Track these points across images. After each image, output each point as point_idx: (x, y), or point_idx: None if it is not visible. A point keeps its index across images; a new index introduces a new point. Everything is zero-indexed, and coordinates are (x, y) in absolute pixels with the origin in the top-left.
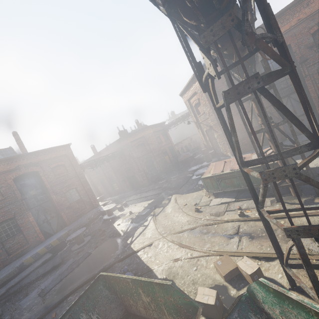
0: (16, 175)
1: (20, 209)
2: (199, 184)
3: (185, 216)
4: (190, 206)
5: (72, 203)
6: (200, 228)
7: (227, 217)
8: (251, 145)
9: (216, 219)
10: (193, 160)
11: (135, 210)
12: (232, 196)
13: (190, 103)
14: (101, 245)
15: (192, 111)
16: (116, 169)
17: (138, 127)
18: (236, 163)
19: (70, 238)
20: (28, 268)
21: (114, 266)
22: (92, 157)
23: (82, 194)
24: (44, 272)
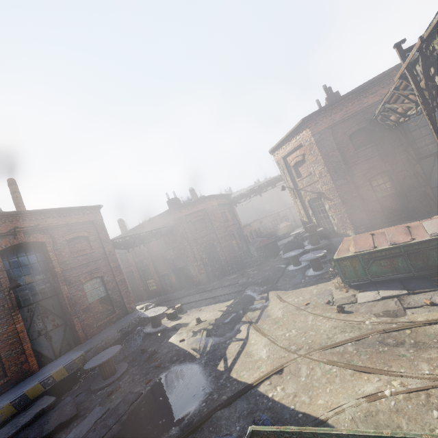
0: (6, 244)
1: (3, 307)
2: (310, 275)
3: (322, 320)
4: (319, 304)
5: (93, 302)
6: (375, 337)
7: (421, 317)
8: (386, 219)
9: (398, 320)
10: (276, 247)
11: (204, 316)
12: (395, 287)
13: (285, 163)
14: (158, 377)
15: (288, 173)
16: (157, 256)
17: (193, 198)
18: (396, 234)
19: (93, 365)
20: (3, 430)
21: (216, 417)
22: (120, 236)
23: (111, 288)
24: (40, 437)
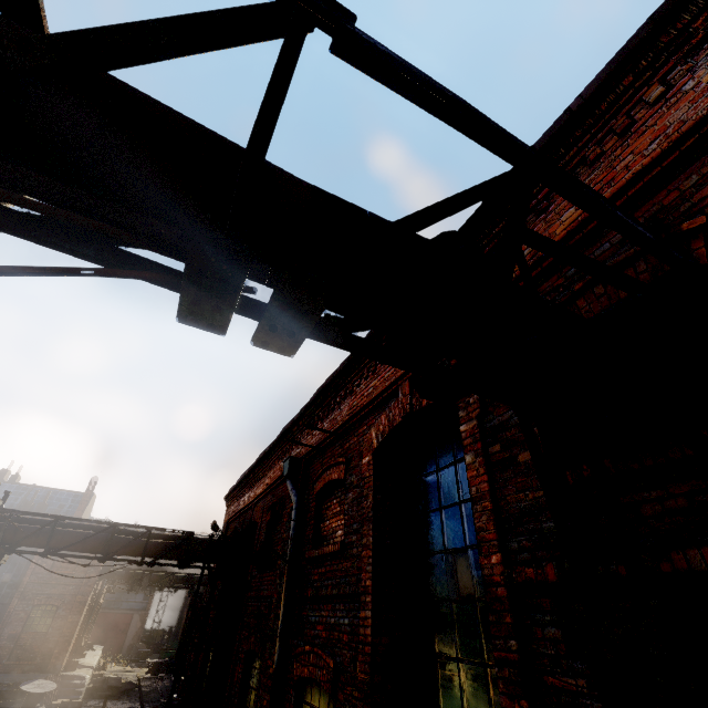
0: None
1: None
2: None
3: None
4: None
5: (28, 632)
6: None
7: None
8: None
9: None
10: None
11: None
12: None
13: None
14: None
15: None
16: None
17: None
18: None
19: None
20: None
21: None
22: None
23: (57, 625)
24: None
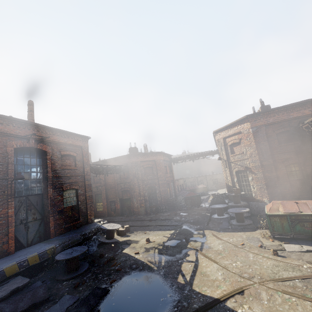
0: (20, 144)
1: (3, 192)
2: (235, 224)
3: (262, 258)
4: (254, 246)
5: (66, 207)
6: None
7: None
8: (293, 196)
9: None
10: (199, 200)
11: (151, 238)
12: None
13: (224, 142)
14: (121, 279)
15: (225, 149)
16: (110, 186)
17: (145, 151)
18: None
19: (64, 257)
20: None
21: None
22: None
23: (81, 200)
24: None
